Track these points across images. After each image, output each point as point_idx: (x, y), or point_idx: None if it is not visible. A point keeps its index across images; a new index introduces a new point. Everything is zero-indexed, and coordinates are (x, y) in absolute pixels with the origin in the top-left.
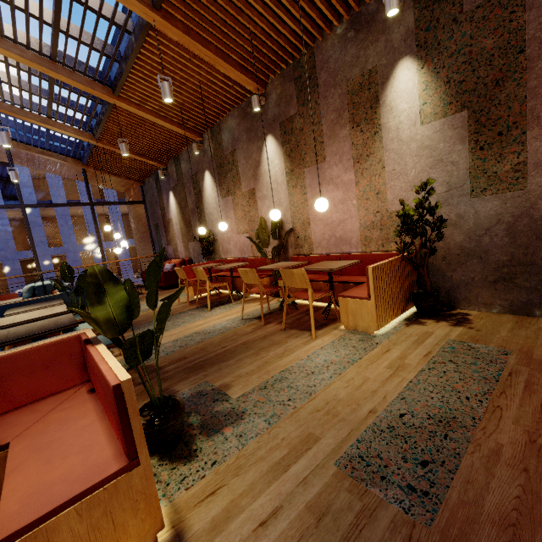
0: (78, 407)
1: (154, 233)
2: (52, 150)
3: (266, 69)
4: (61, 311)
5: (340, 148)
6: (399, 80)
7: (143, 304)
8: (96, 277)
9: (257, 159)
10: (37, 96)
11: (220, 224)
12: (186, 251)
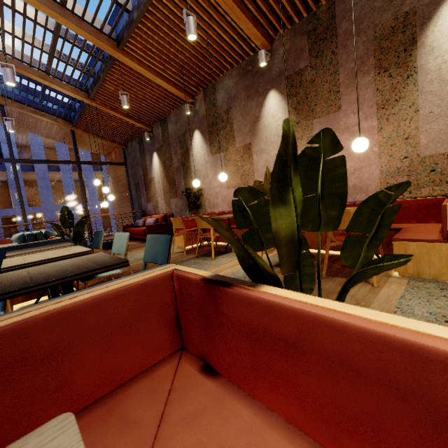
0: (221, 416)
1: (134, 192)
2: (45, 110)
3: (277, 24)
4: (82, 250)
5: (361, 96)
6: (445, 18)
7: (134, 254)
8: (286, 145)
9: (255, 115)
10: (39, 49)
11: (221, 175)
12: (168, 207)
